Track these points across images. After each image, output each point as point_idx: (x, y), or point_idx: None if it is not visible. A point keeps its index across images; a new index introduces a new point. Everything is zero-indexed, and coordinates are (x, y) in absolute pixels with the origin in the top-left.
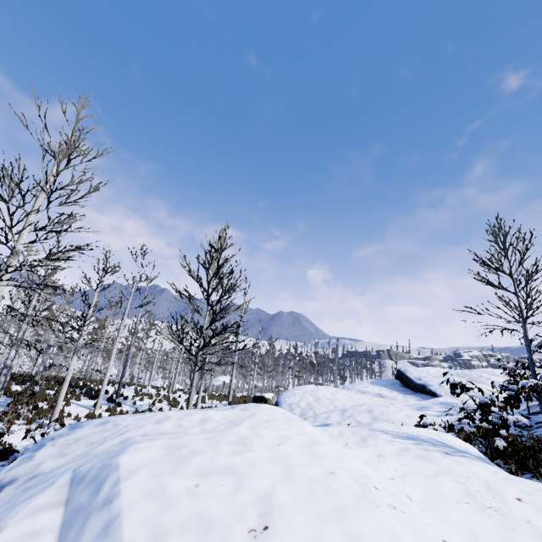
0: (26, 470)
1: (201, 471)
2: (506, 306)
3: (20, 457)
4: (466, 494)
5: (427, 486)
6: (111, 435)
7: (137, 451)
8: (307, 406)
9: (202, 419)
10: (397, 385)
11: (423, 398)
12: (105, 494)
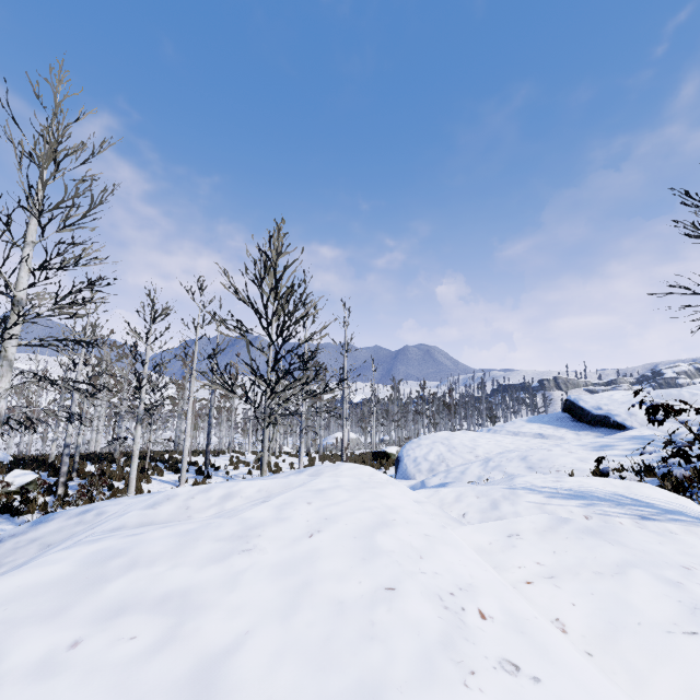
0: None
1: (113, 606)
2: None
3: None
4: (688, 613)
5: (600, 596)
6: (81, 531)
7: (27, 570)
8: (438, 458)
9: (225, 495)
10: (566, 420)
11: (605, 433)
12: None
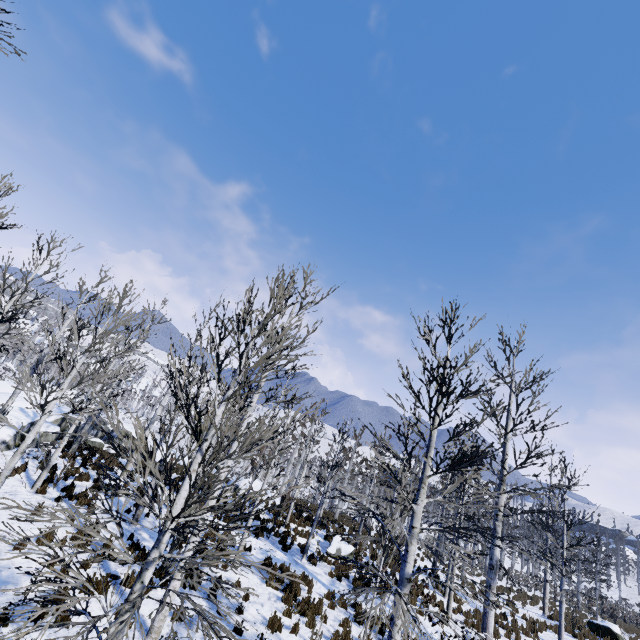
0: None
1: None
2: None
3: None
4: None
5: None
6: None
7: None
8: None
9: None
10: None
11: None
12: None
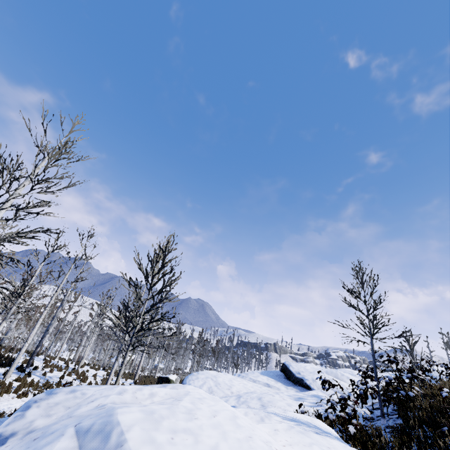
0: (22, 426)
1: (171, 429)
2: (361, 324)
3: (13, 415)
4: None
5: None
6: (83, 402)
7: (125, 413)
8: (209, 389)
9: (151, 394)
10: (281, 377)
11: (301, 390)
12: (115, 441)
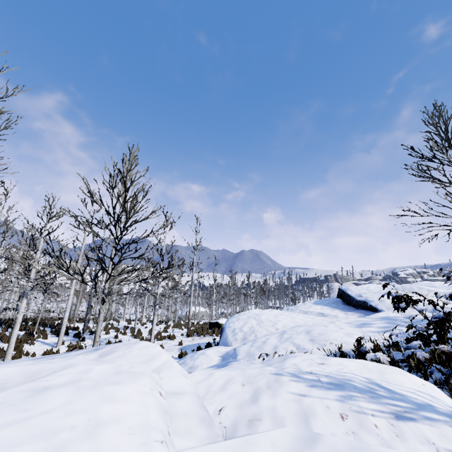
0: None
1: None
2: None
3: None
4: None
5: None
6: None
7: None
8: (250, 330)
9: None
10: (339, 303)
11: (365, 314)
12: None
